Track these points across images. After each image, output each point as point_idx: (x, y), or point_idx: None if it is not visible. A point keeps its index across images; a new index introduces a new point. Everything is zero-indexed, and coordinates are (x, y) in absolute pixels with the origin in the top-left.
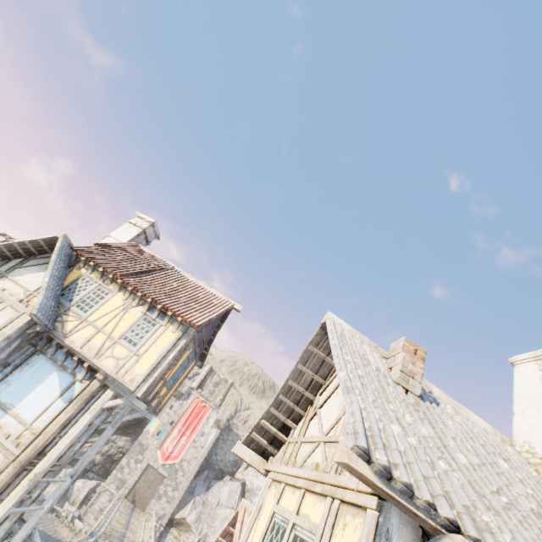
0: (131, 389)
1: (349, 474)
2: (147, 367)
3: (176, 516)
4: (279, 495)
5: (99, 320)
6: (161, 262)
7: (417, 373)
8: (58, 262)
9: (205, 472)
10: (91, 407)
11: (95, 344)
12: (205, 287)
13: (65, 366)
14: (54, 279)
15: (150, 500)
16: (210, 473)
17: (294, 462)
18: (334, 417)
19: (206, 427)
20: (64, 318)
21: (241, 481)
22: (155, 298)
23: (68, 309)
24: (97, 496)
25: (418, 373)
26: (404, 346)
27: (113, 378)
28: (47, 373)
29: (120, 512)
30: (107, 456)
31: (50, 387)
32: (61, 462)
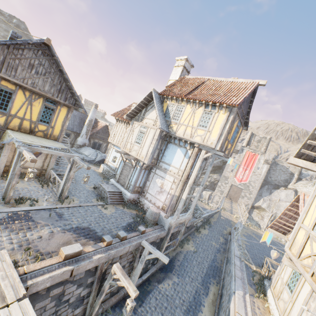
0: (212, 147)
1: None
2: (216, 135)
3: (254, 205)
4: None
5: (184, 122)
6: (200, 80)
7: None
8: (157, 103)
9: (265, 186)
10: (198, 159)
11: (188, 132)
12: (233, 81)
13: (180, 145)
14: (159, 111)
15: (238, 198)
16: (269, 187)
17: None
18: None
19: (258, 164)
20: (171, 126)
21: (293, 189)
22: (206, 100)
23: (170, 122)
24: (213, 197)
25: None
26: None
27: (202, 145)
28: (175, 149)
29: (226, 202)
30: (210, 182)
31: (179, 154)
32: (195, 181)
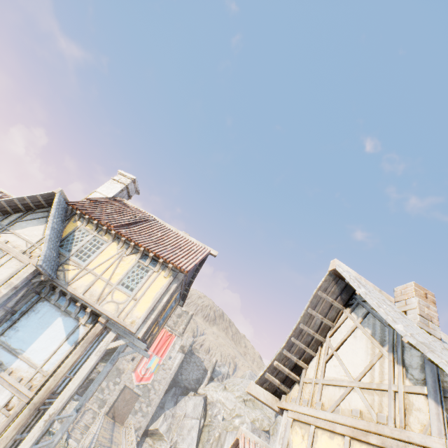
0: (133, 331)
1: (419, 430)
2: (145, 310)
3: (150, 427)
4: (311, 439)
5: (97, 268)
6: (144, 214)
7: (433, 316)
8: (57, 215)
9: (172, 389)
10: (96, 349)
11: (95, 290)
12: (184, 236)
13: (68, 311)
14: (54, 232)
15: (127, 416)
16: (177, 390)
17: (321, 405)
18: (364, 362)
19: (172, 352)
20: (65, 267)
21: (203, 396)
22: (146, 247)
23: (67, 259)
24: (82, 415)
25: (434, 317)
26: (415, 291)
27: (114, 321)
28: (52, 318)
29: (104, 428)
30: (89, 380)
31: (56, 331)
32: None
